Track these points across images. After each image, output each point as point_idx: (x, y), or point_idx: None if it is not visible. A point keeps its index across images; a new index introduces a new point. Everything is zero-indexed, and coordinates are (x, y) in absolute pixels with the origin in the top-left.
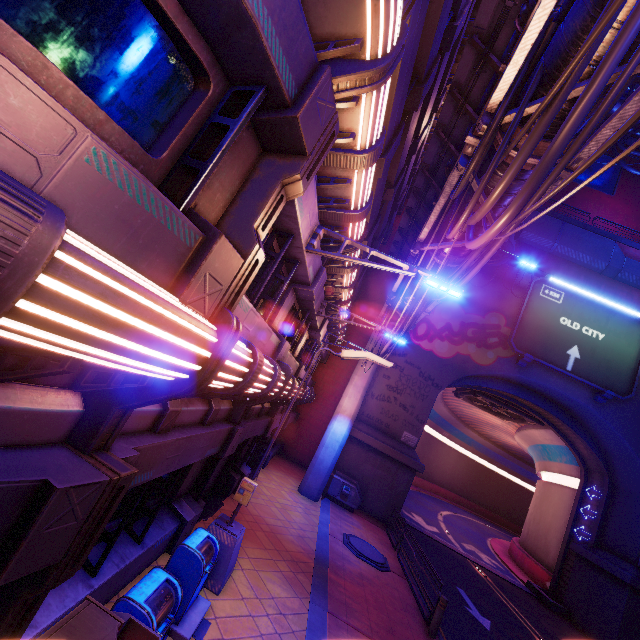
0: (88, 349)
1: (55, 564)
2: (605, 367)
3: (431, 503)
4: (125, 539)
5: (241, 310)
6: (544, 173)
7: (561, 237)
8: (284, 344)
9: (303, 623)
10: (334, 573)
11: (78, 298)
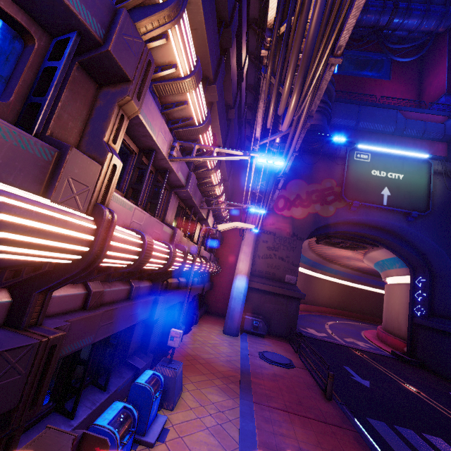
0: None
1: (14, 409)
2: (408, 196)
3: (319, 319)
4: (93, 390)
5: (126, 209)
6: (309, 56)
7: (360, 116)
8: (177, 232)
9: (237, 413)
10: (255, 378)
11: None
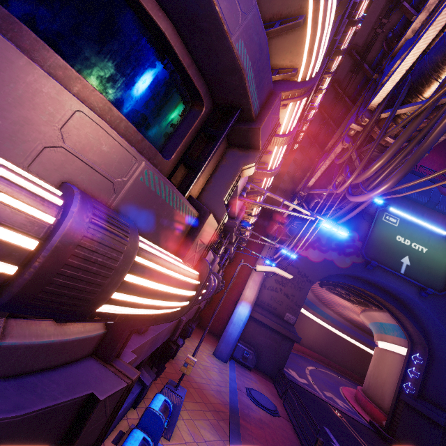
0: (136, 311)
1: None
2: (427, 272)
3: (300, 360)
4: None
5: None
6: (417, 161)
7: None
8: (216, 260)
9: None
10: (243, 419)
11: (139, 283)
